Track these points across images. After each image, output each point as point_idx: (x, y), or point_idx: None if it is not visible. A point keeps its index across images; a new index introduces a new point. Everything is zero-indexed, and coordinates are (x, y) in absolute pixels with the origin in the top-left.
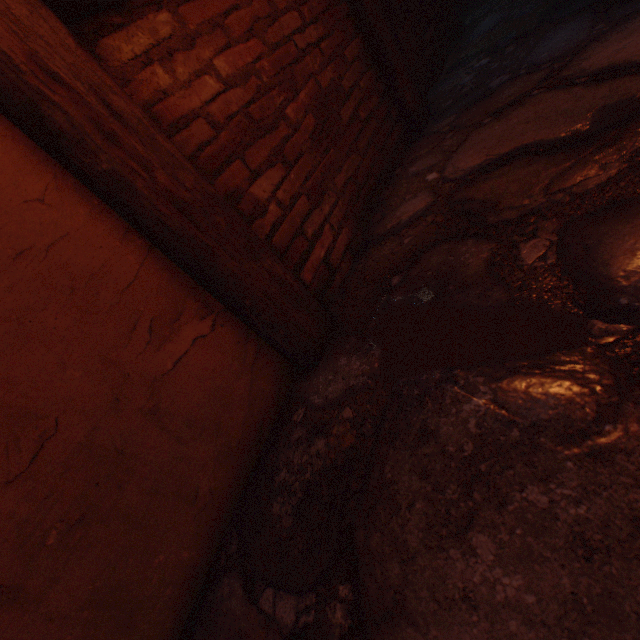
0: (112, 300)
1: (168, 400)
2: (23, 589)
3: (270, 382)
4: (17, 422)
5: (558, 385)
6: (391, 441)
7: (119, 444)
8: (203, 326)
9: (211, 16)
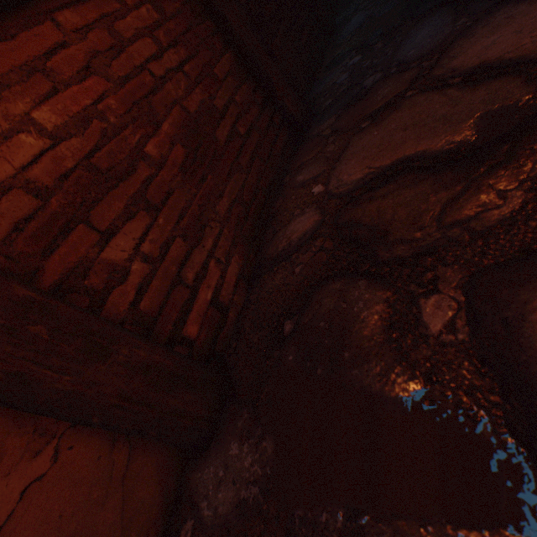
0: None
1: None
2: None
3: (152, 484)
4: None
5: None
6: None
7: None
8: (38, 463)
9: (24, 60)
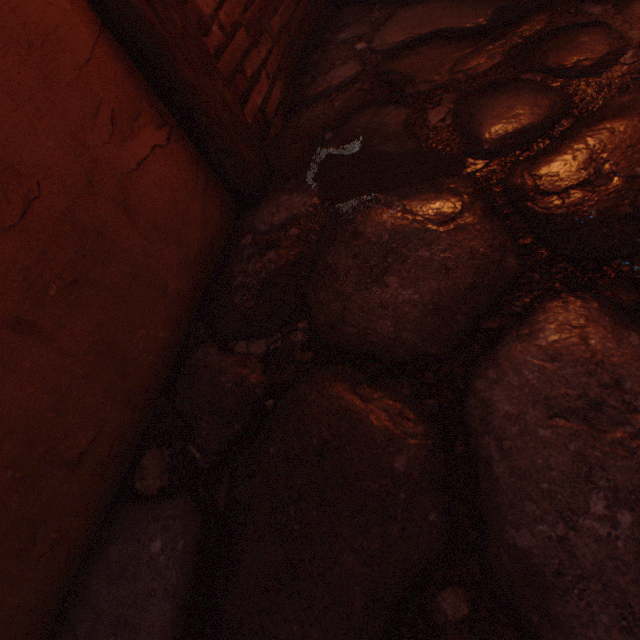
0: (71, 74)
1: (135, 199)
2: (36, 326)
3: (219, 212)
4: (1, 173)
5: (443, 197)
6: (331, 243)
7: (98, 226)
8: (160, 136)
9: None
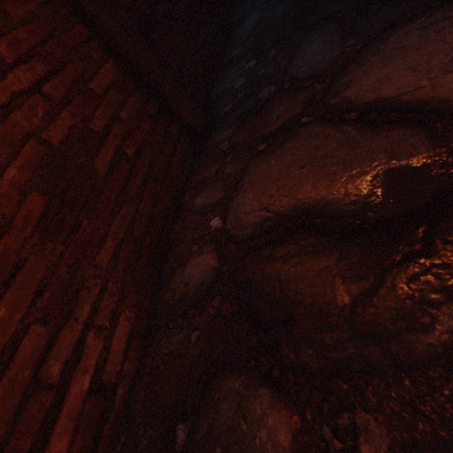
0: None
1: None
2: None
3: None
4: None
5: None
6: None
7: None
8: None
9: None
